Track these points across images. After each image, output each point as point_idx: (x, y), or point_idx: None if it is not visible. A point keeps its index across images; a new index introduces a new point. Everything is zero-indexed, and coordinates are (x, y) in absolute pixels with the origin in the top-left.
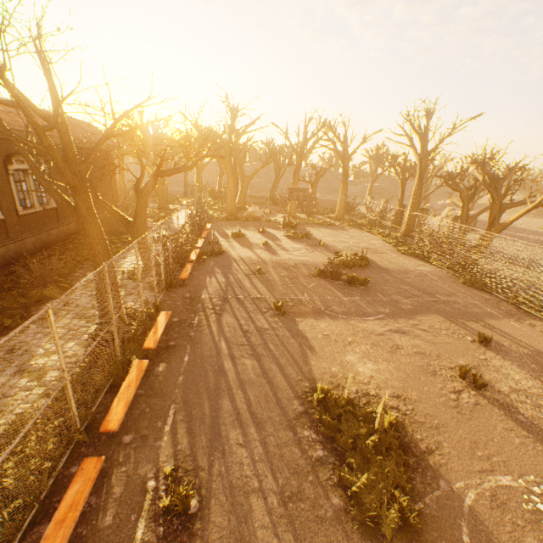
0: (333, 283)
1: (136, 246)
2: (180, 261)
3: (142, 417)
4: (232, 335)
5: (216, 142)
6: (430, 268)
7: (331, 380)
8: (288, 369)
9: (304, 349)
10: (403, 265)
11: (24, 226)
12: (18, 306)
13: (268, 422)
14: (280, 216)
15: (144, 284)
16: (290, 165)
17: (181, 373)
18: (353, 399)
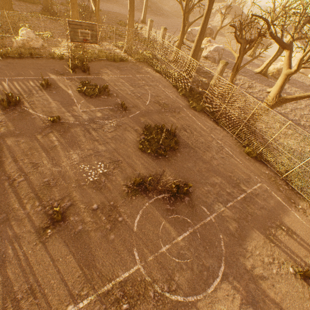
0: (158, 203)
1: None
2: None
3: None
4: None
5: None
6: (220, 132)
7: None
8: None
9: None
10: (202, 133)
11: None
12: None
13: None
14: (65, 45)
15: None
16: None
17: None
18: None
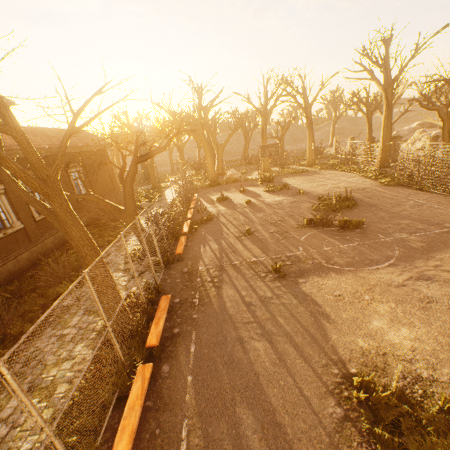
0: (325, 231)
1: (122, 238)
2: (174, 235)
3: (152, 443)
4: (236, 311)
5: (189, 121)
6: (423, 195)
7: (363, 361)
8: (307, 350)
9: (318, 319)
10: (392, 198)
11: (42, 229)
12: (37, 308)
13: (303, 441)
14: (256, 174)
15: (145, 265)
16: (256, 126)
17: (189, 371)
18: (402, 388)
